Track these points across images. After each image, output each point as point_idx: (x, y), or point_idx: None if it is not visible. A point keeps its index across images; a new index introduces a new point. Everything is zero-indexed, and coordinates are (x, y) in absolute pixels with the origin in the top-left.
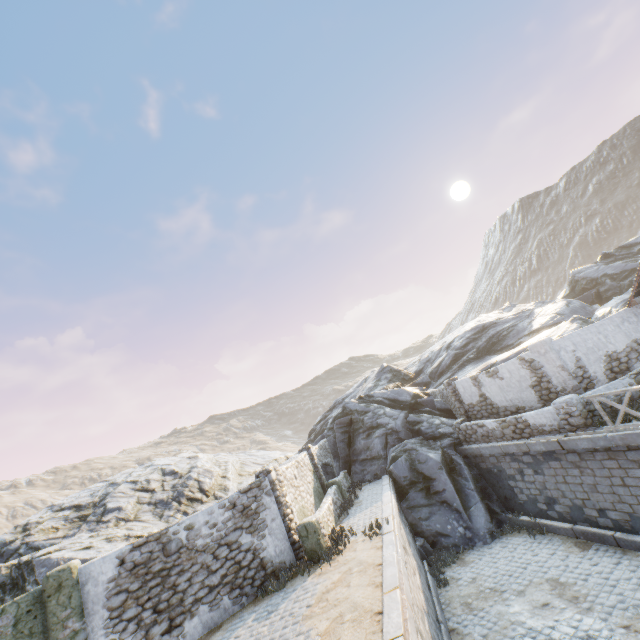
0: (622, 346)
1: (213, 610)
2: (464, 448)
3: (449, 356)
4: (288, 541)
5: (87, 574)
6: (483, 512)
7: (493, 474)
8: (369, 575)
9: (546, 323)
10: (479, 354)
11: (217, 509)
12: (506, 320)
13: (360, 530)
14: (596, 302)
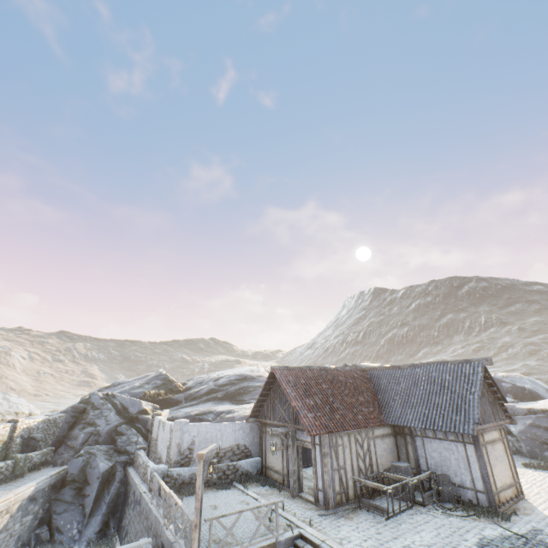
0: (228, 445)
1: None
2: (127, 468)
3: (208, 388)
4: None
5: None
6: (97, 523)
7: (127, 497)
8: None
9: None
10: (225, 396)
11: None
12: (261, 380)
13: None
14: None
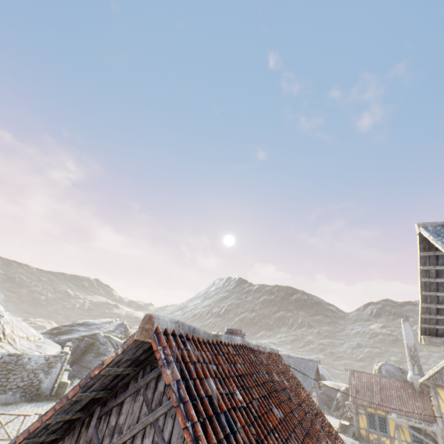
0: None
1: (12, 395)
2: None
3: None
4: (53, 385)
5: None
6: None
7: None
8: None
9: None
10: None
11: (43, 357)
12: None
13: None
14: None
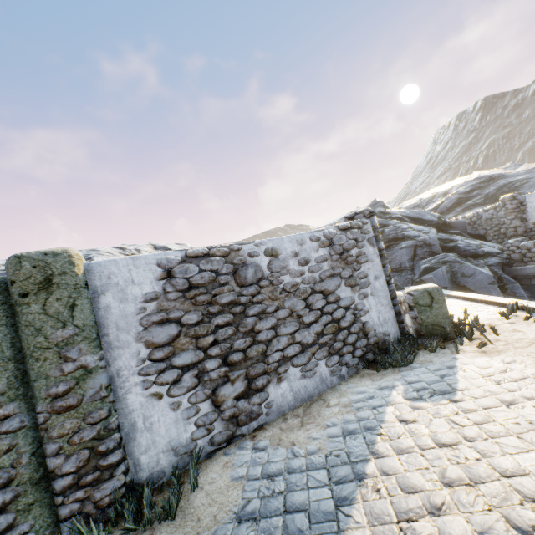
0: None
1: (306, 377)
2: (520, 268)
3: (450, 200)
4: (392, 310)
5: (103, 277)
6: None
7: None
8: None
9: None
10: (486, 201)
11: (309, 240)
12: (517, 174)
13: (471, 316)
14: None
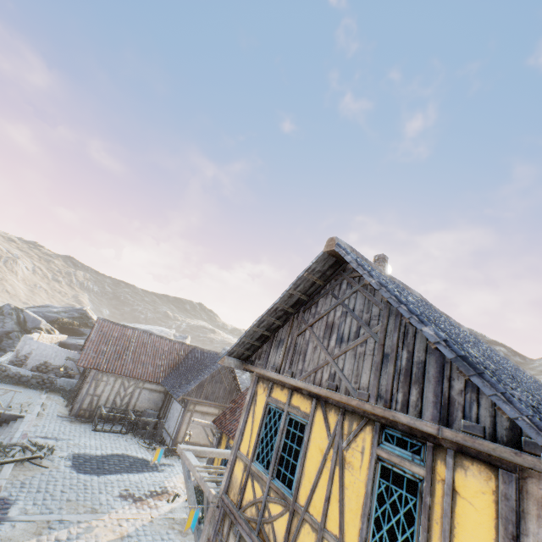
0: (58, 364)
1: None
2: None
3: None
4: None
5: None
6: None
7: None
8: None
9: None
10: None
11: None
12: None
13: None
14: None
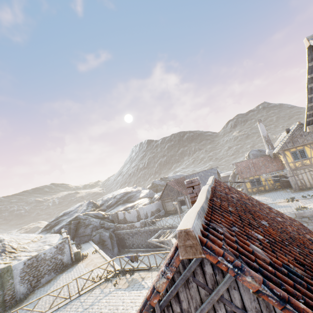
0: (155, 209)
1: (49, 276)
2: (116, 232)
3: (115, 201)
4: (70, 257)
5: (15, 267)
6: (117, 249)
7: (122, 239)
8: (99, 258)
9: (143, 196)
10: (124, 202)
11: (53, 248)
12: (134, 192)
13: (89, 253)
14: (156, 191)
